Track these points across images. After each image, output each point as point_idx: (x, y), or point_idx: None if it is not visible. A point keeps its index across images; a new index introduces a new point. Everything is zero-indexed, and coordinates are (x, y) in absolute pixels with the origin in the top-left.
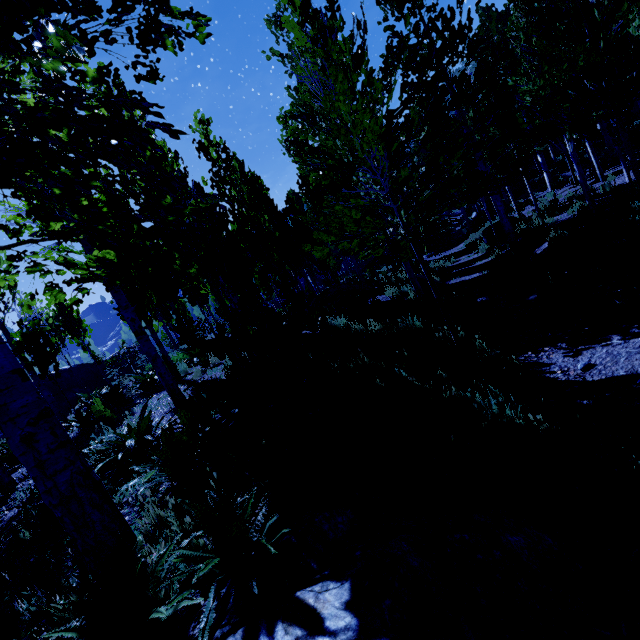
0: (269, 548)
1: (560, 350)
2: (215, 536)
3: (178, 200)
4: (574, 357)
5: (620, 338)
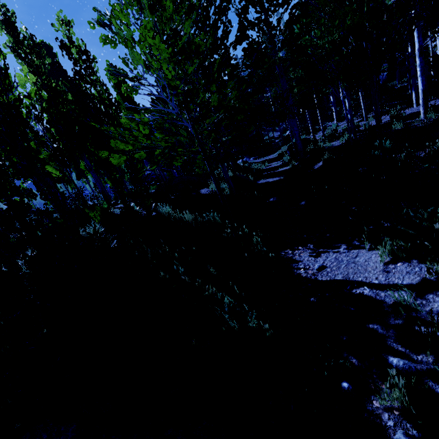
0: None
1: (308, 250)
2: None
3: None
4: (315, 257)
5: (346, 247)
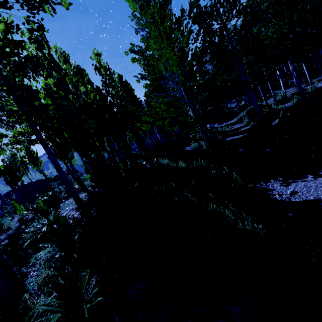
0: (85, 313)
1: (279, 181)
2: (61, 299)
3: (75, 98)
4: (286, 186)
5: (312, 177)
